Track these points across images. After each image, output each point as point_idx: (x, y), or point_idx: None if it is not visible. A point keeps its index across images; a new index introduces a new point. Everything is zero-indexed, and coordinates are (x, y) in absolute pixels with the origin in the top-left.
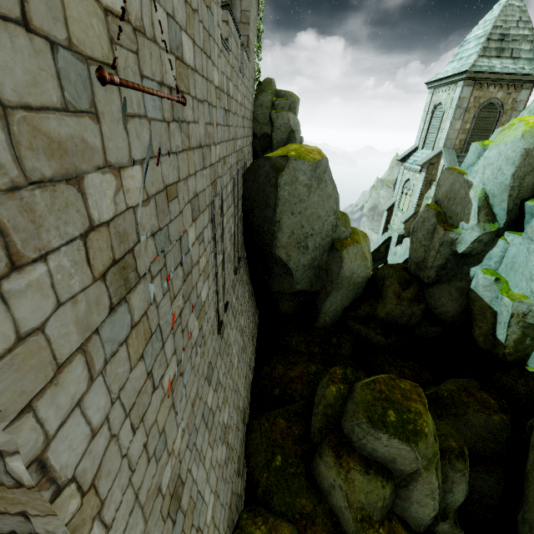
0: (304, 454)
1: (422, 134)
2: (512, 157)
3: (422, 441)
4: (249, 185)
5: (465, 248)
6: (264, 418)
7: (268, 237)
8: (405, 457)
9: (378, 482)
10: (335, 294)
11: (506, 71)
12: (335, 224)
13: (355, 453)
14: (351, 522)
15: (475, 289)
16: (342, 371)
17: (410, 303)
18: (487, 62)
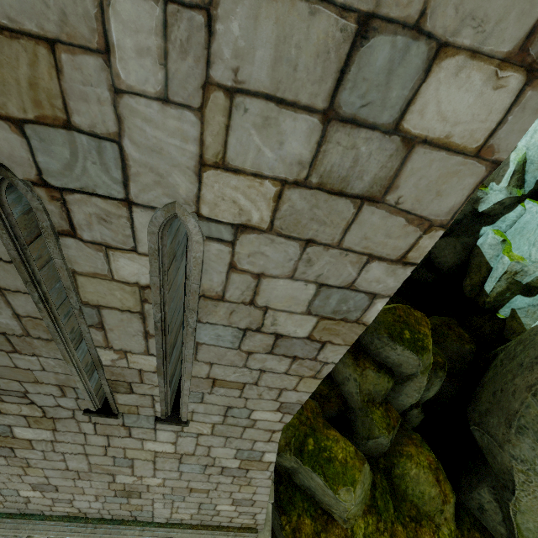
0: None
1: None
2: None
3: (426, 354)
4: None
5: (486, 208)
6: None
7: None
8: (410, 364)
9: (385, 378)
10: None
11: None
12: None
13: (370, 358)
14: (359, 402)
15: (480, 246)
16: None
17: None
18: None
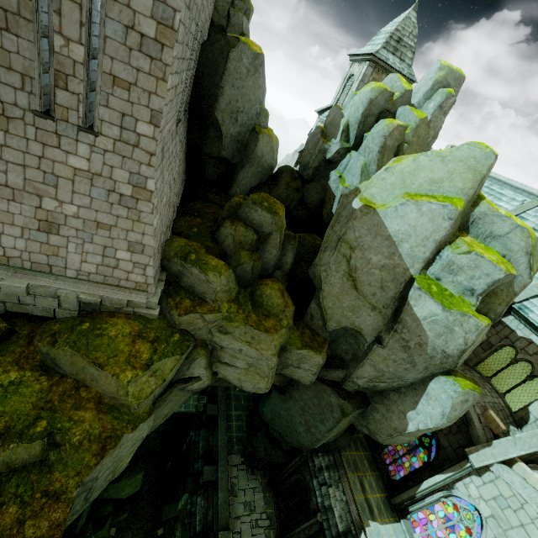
0: (211, 231)
1: (337, 97)
2: (364, 102)
3: (277, 217)
4: (205, 54)
5: (330, 156)
6: (188, 216)
7: (212, 99)
8: (267, 223)
9: (251, 232)
10: (248, 169)
11: (394, 66)
12: (259, 112)
13: (242, 222)
14: (233, 249)
15: (329, 183)
16: (243, 196)
17: (293, 190)
18: (386, 54)
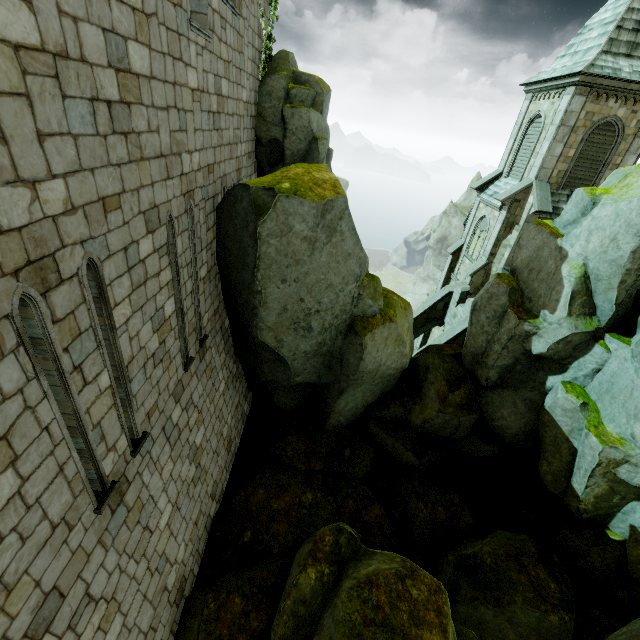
0: None
1: (510, 156)
2: (637, 223)
3: None
4: (223, 226)
5: (544, 349)
6: (212, 593)
7: (247, 311)
8: None
9: None
10: (353, 391)
11: (636, 78)
12: (358, 294)
13: None
14: None
15: (550, 411)
16: (333, 538)
17: (457, 410)
18: (612, 63)
